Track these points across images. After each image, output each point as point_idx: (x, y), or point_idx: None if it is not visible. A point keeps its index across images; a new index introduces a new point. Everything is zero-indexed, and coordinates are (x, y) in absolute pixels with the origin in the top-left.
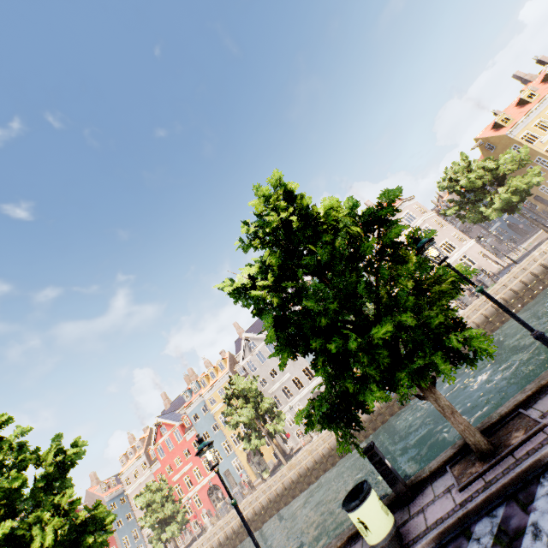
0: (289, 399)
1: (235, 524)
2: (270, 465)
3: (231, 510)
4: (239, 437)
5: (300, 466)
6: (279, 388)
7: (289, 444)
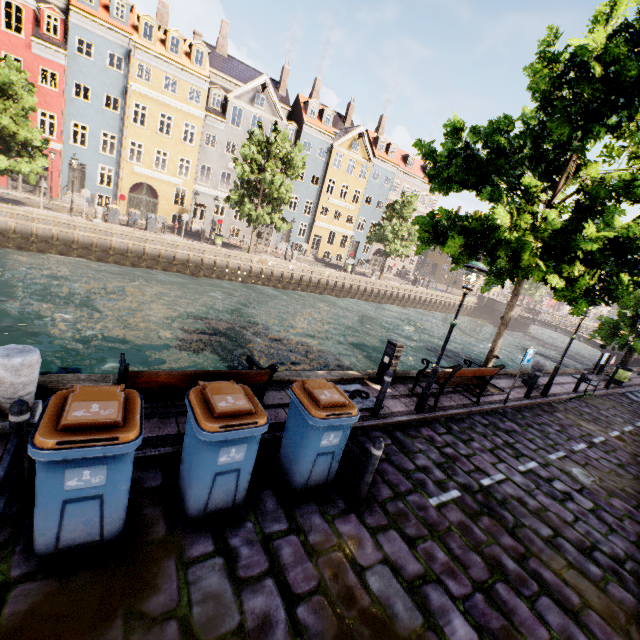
0: None
1: (154, 250)
2: (162, 220)
3: (142, 230)
4: (234, 188)
5: (273, 269)
6: None
7: (197, 225)
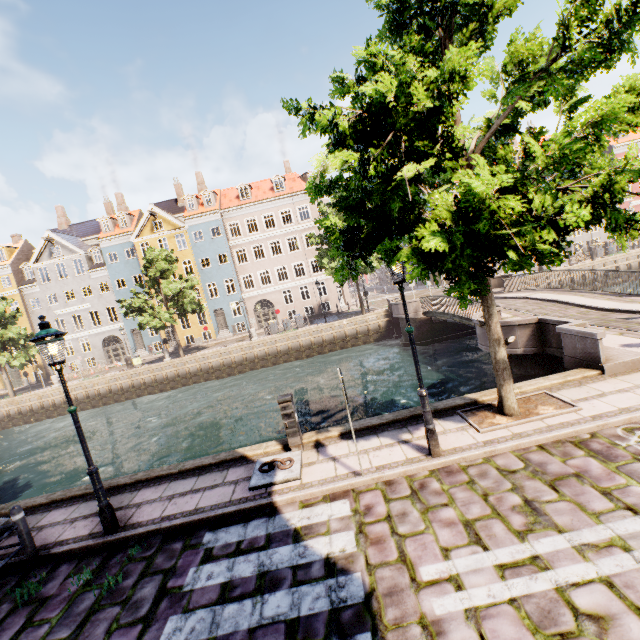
0: (78, 330)
1: None
2: (25, 382)
3: None
4: None
5: (23, 405)
6: (71, 314)
7: None
